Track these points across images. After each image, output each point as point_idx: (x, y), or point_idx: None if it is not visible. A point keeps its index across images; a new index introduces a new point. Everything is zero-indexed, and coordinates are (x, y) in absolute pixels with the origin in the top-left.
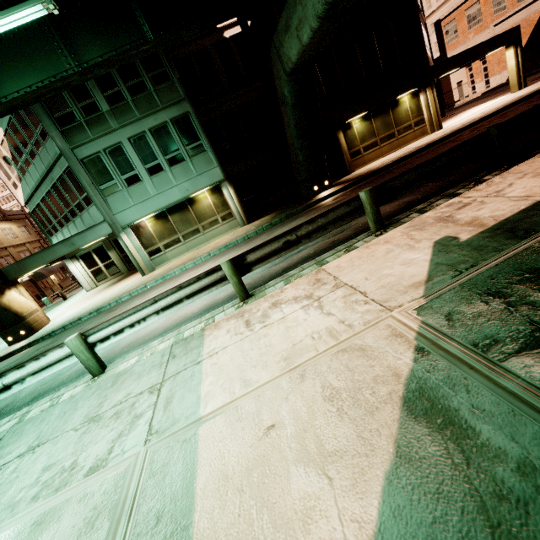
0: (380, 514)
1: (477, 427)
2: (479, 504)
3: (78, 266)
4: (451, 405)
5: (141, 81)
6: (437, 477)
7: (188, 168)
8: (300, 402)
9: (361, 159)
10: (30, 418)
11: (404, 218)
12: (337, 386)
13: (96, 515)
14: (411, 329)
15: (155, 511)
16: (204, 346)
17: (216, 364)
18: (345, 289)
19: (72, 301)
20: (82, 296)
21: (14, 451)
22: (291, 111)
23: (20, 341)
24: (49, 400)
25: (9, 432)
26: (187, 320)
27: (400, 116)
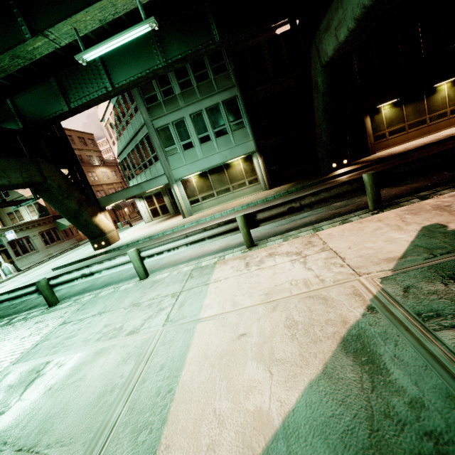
0: (297, 402)
1: (392, 370)
2: (369, 415)
3: (143, 204)
4: (378, 351)
5: (205, 71)
6: (346, 392)
7: (229, 140)
8: (267, 324)
9: (385, 142)
10: (101, 296)
11: (404, 201)
12: (297, 319)
13: (129, 357)
14: (370, 292)
15: (161, 363)
16: (213, 274)
17: (218, 287)
18: (329, 253)
19: (135, 228)
20: (142, 226)
21: (90, 312)
22: (321, 98)
23: (101, 249)
24: (113, 288)
25: (89, 301)
26: (207, 255)
27: (435, 104)
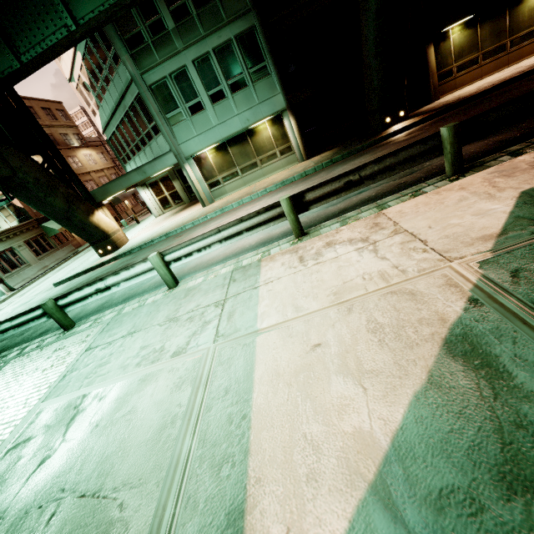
0: (404, 418)
1: (514, 372)
2: (496, 427)
3: (148, 193)
4: (493, 351)
5: None
6: (462, 403)
7: (250, 95)
8: (345, 330)
9: (452, 82)
10: (126, 313)
11: (491, 161)
12: (382, 321)
13: (182, 382)
14: (468, 281)
15: (224, 387)
16: (261, 275)
17: (271, 290)
18: (404, 236)
19: (144, 225)
20: (152, 221)
21: (119, 333)
22: (373, 20)
23: (108, 254)
24: (137, 302)
25: (113, 320)
26: (245, 251)
27: (519, 19)
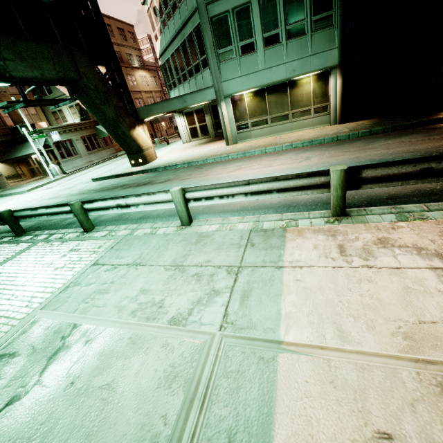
0: None
1: None
2: None
3: (182, 121)
4: None
5: None
6: None
7: (305, 44)
8: (441, 431)
9: None
10: (137, 236)
11: None
12: None
13: (174, 374)
14: None
15: (227, 426)
16: (286, 250)
17: (300, 281)
18: None
19: (172, 147)
20: (179, 146)
21: (125, 258)
22: None
23: (138, 166)
24: (150, 227)
25: (124, 239)
26: (265, 208)
27: None
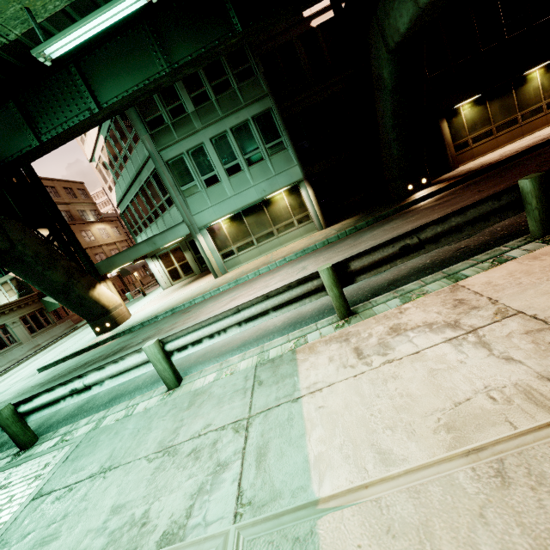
0: None
1: None
2: None
3: (157, 265)
4: None
5: (225, 79)
6: None
7: (266, 167)
8: (520, 536)
9: (468, 152)
10: (106, 427)
11: None
12: None
13: None
14: None
15: None
16: (300, 375)
17: (323, 408)
18: (523, 321)
19: (150, 298)
20: (159, 294)
21: (87, 468)
22: (389, 96)
23: (106, 332)
24: (124, 407)
25: (85, 438)
26: (269, 334)
27: (526, 97)
